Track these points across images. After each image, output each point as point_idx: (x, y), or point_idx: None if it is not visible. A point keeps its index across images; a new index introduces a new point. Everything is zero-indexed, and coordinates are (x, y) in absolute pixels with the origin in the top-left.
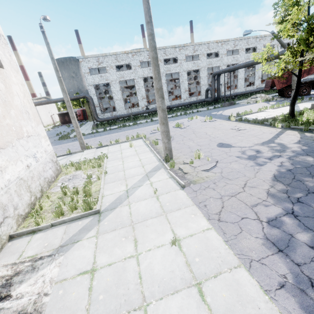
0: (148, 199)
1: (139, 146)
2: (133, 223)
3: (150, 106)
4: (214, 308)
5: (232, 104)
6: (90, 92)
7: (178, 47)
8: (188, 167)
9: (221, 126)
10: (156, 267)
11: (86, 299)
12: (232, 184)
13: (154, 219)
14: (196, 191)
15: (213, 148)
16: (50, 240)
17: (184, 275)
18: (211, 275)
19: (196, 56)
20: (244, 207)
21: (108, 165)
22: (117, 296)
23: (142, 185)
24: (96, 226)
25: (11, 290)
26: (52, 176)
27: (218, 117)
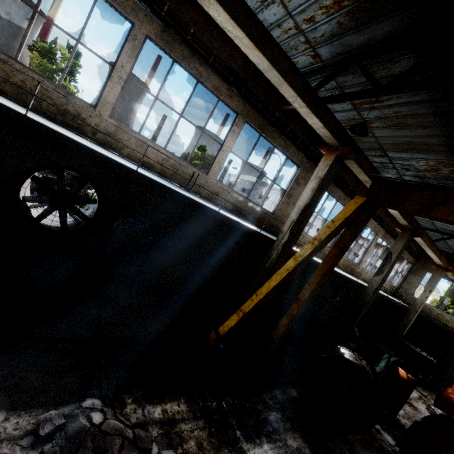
0: None
1: None
2: None
3: None
4: None
5: None
6: None
7: None
8: None
9: None
10: None
11: None
12: None
13: None
14: None
15: None
16: None
17: None
18: None
19: None
20: None
21: None
22: None
23: None
24: None
25: None
26: None
27: None
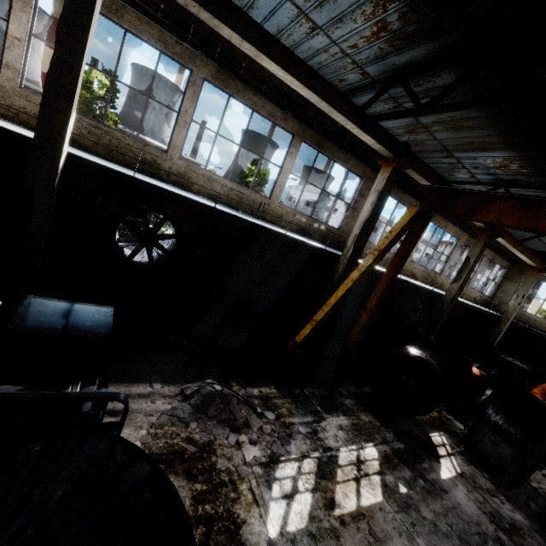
0: None
1: None
2: None
3: None
4: None
5: None
6: None
7: None
8: None
9: None
10: None
11: None
12: None
13: None
14: None
15: None
16: None
17: None
18: None
19: None
20: None
21: None
22: None
23: None
24: None
25: None
26: None
27: None
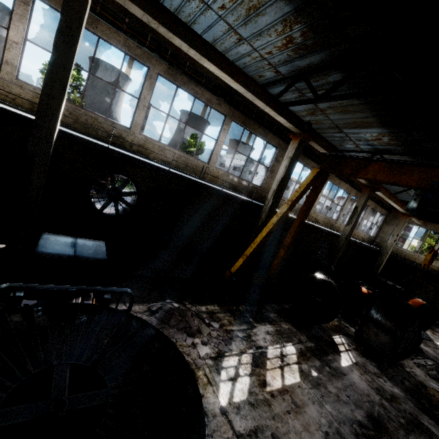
0: None
1: None
2: None
3: None
4: None
5: None
6: None
7: None
8: None
9: None
10: None
11: None
12: None
13: None
14: None
15: None
16: None
17: None
18: None
19: None
20: None
21: None
22: None
23: None
24: None
25: None
26: None
27: None
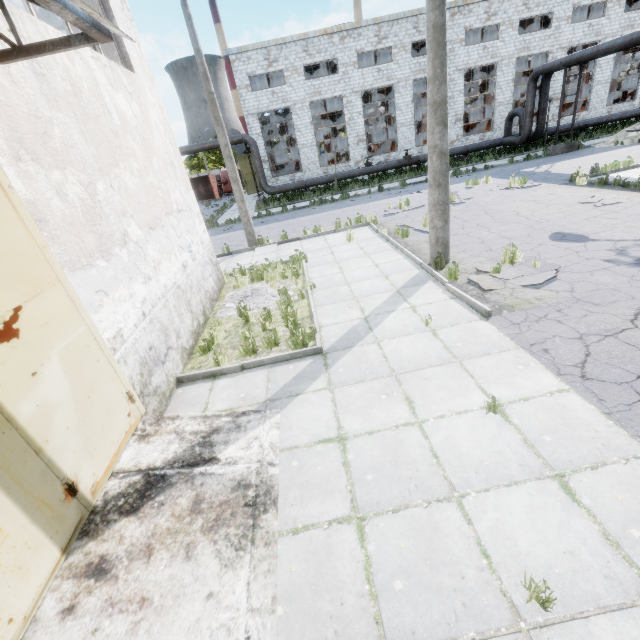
0: (415, 335)
1: (367, 241)
2: (395, 373)
3: (373, 159)
4: (600, 515)
5: (575, 148)
6: (251, 131)
7: (450, 8)
8: (489, 280)
9: (552, 198)
10: (462, 443)
11: (344, 477)
12: (604, 313)
13: (436, 368)
14: (517, 324)
15: (541, 244)
16: (247, 390)
17: (524, 461)
18: (584, 466)
19: (487, 30)
20: (639, 357)
21: (312, 274)
22: (400, 479)
23: (394, 310)
24: (324, 374)
25: (216, 452)
26: (214, 290)
27: (541, 178)
